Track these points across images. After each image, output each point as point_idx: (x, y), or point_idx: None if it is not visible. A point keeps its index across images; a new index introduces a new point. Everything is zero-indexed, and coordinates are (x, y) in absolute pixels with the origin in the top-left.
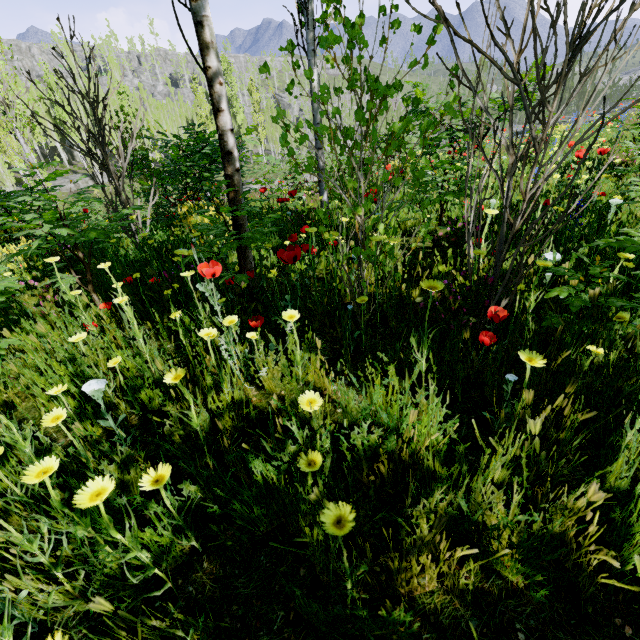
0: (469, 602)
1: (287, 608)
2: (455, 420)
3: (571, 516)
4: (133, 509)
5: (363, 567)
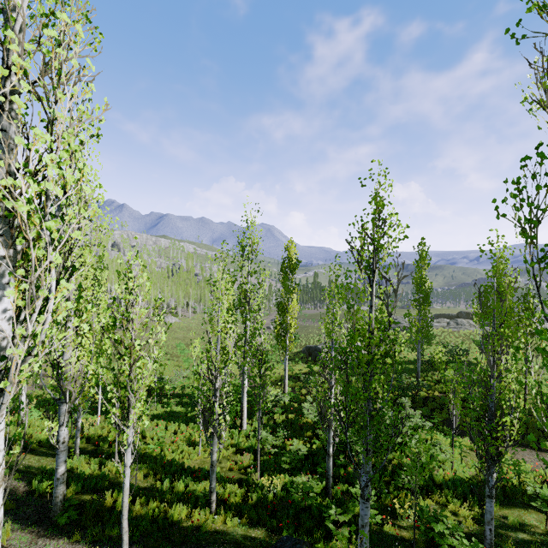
0: None
1: None
2: None
3: None
4: None
5: None
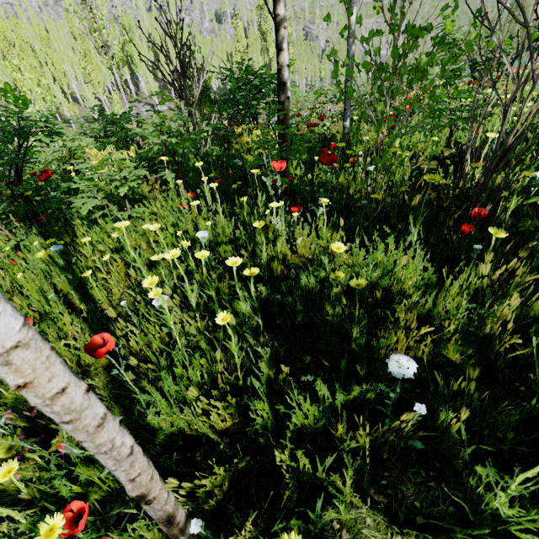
0: (422, 366)
1: (312, 356)
2: (432, 269)
3: (499, 324)
4: (221, 306)
5: (365, 321)
